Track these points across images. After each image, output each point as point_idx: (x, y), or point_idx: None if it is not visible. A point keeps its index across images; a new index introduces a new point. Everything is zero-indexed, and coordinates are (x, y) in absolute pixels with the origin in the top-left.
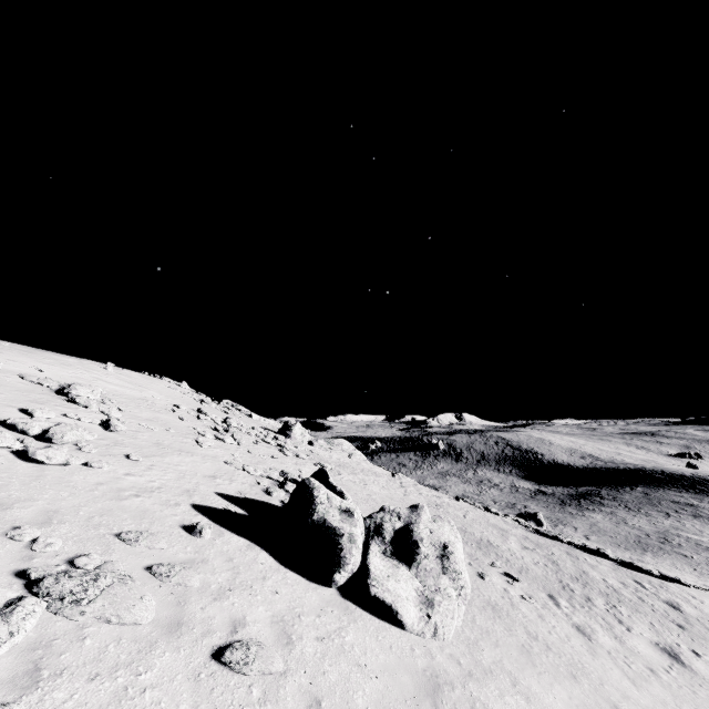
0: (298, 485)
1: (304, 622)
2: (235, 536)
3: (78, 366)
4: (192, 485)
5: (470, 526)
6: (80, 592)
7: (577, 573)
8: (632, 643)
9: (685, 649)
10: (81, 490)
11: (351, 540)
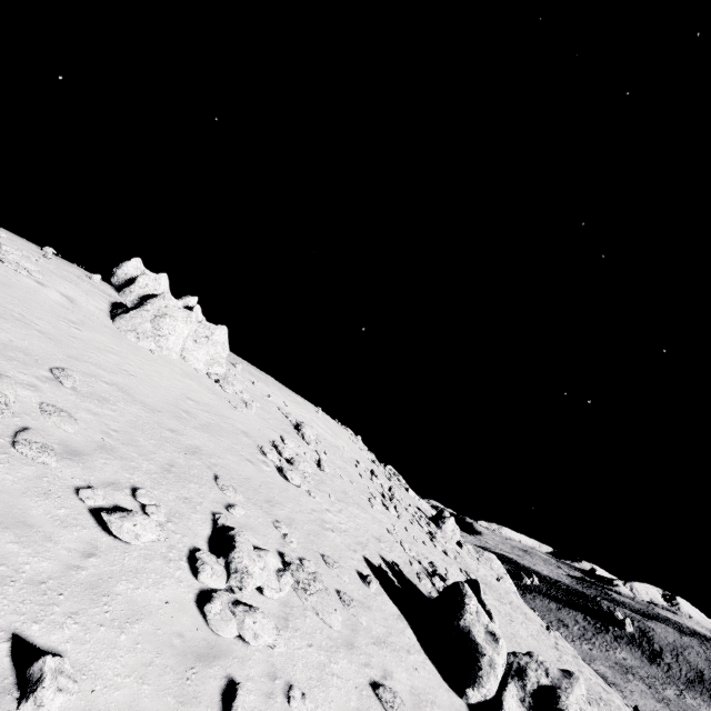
0: (452, 584)
1: (434, 710)
2: (390, 601)
3: (303, 406)
4: (364, 539)
5: None
6: (307, 584)
7: None
8: None
9: None
10: (304, 510)
11: (491, 664)
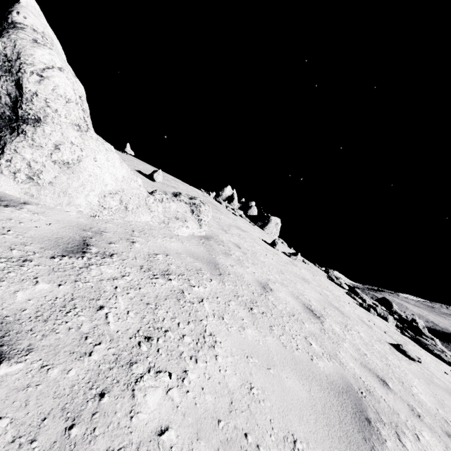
0: (386, 300)
1: None
2: None
3: None
4: None
5: None
6: None
7: None
8: None
9: None
10: None
11: (404, 317)
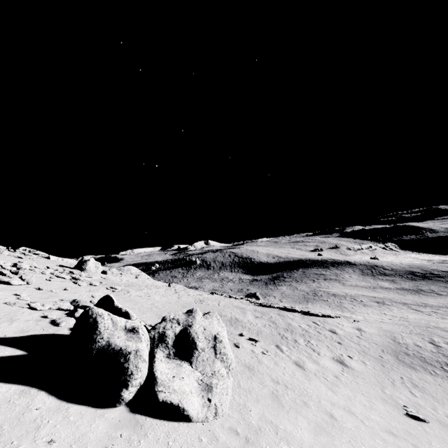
0: (80, 316)
1: None
2: (4, 386)
3: None
4: None
5: (223, 311)
6: None
7: (286, 326)
8: (322, 362)
9: (345, 356)
10: None
11: (137, 355)
